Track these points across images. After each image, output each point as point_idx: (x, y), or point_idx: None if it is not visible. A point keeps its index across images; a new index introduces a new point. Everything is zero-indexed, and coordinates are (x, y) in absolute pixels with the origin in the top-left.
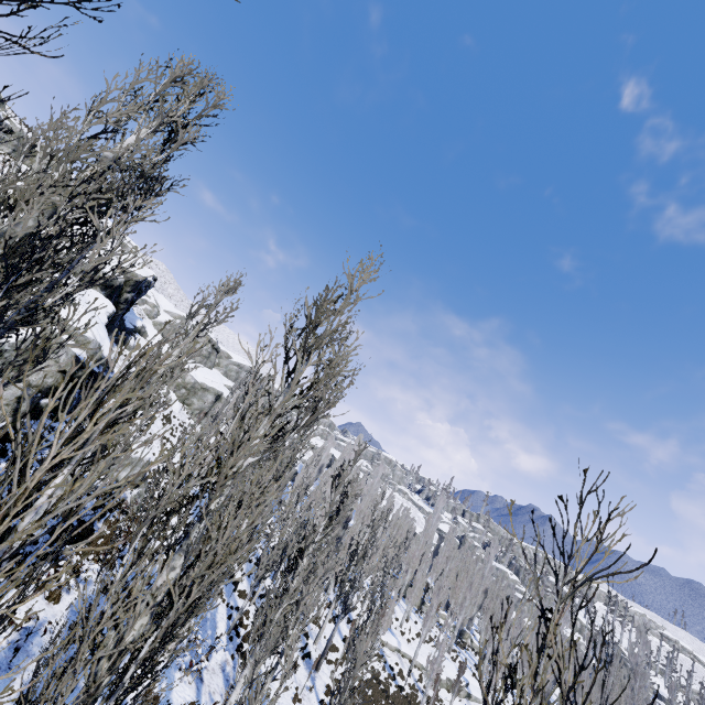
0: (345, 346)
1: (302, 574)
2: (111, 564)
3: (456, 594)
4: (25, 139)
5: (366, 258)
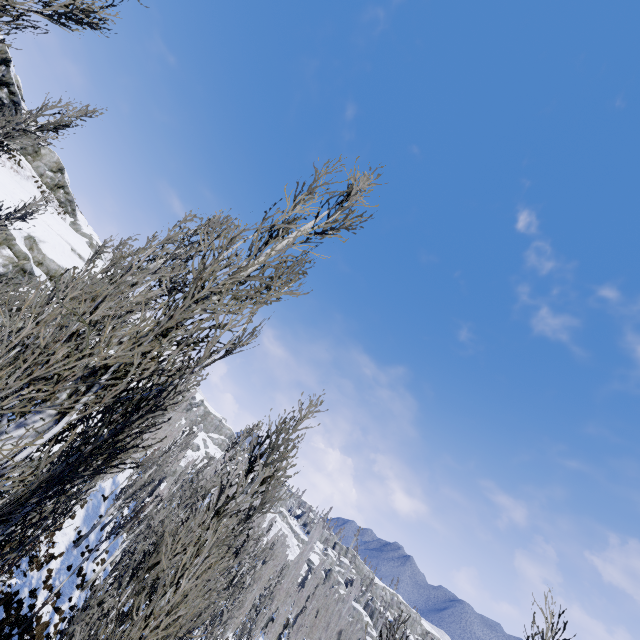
0: (288, 457)
1: (196, 610)
2: (10, 573)
3: (313, 633)
4: (96, 247)
5: (313, 394)
